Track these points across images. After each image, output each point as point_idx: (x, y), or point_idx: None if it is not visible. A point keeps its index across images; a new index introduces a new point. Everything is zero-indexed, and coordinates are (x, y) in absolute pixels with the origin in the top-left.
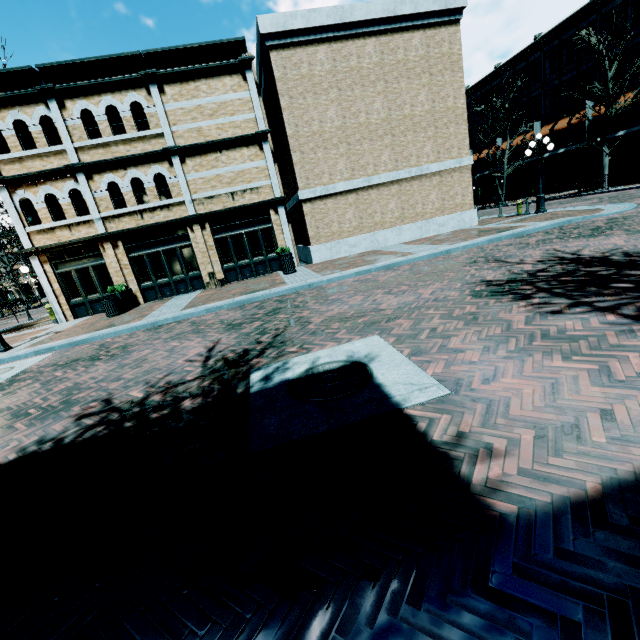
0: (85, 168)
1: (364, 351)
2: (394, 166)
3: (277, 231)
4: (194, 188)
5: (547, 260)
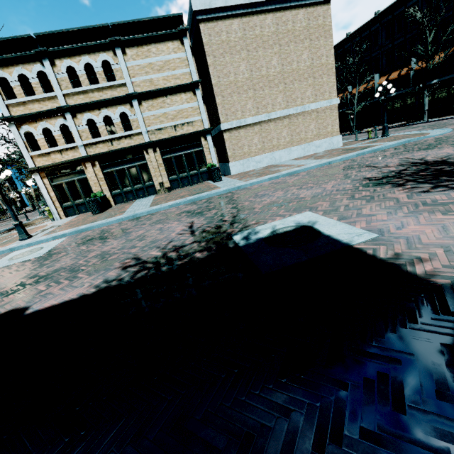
0: (71, 109)
1: (305, 220)
2: (286, 105)
3: (206, 152)
4: (148, 122)
5: (404, 164)
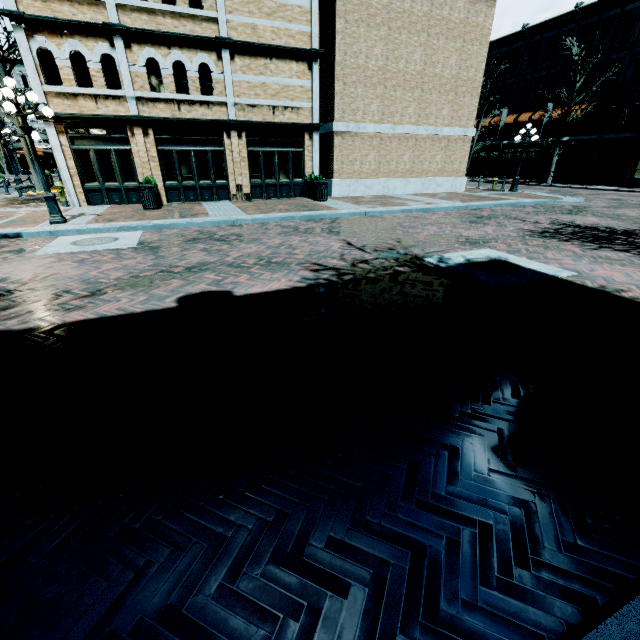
0: (124, 32)
1: (494, 255)
2: (416, 120)
3: (307, 157)
4: (238, 91)
5: (556, 224)
